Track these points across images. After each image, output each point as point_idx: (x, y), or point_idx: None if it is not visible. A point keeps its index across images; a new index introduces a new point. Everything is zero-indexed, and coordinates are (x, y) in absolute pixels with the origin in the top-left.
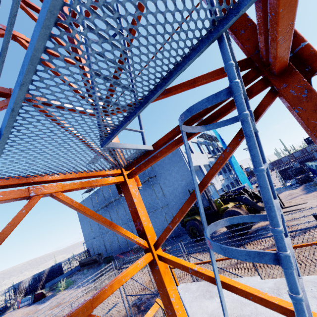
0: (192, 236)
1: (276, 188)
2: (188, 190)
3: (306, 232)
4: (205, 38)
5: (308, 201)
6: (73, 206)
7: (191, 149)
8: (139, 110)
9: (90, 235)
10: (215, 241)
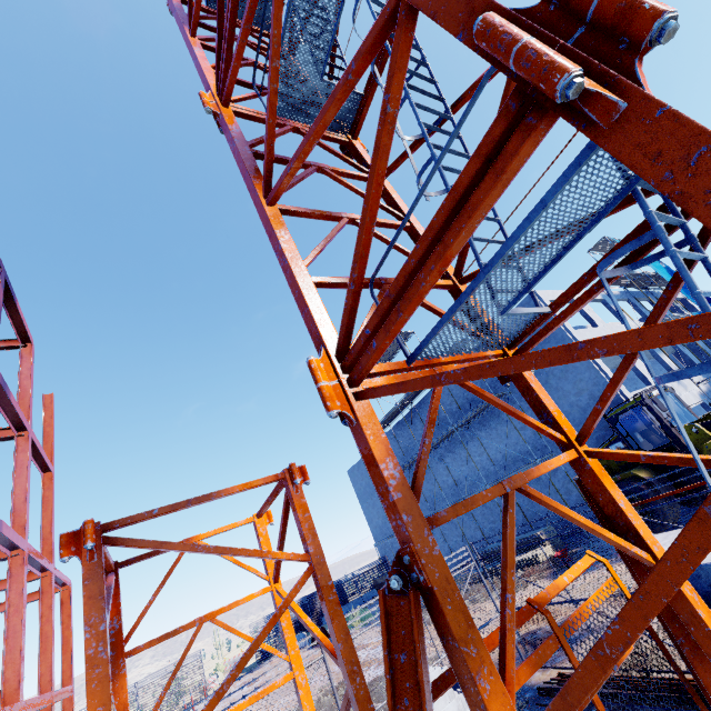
0: None
1: None
2: None
3: None
4: (618, 195)
5: None
6: (471, 388)
7: (590, 317)
8: (551, 268)
9: (385, 530)
10: None
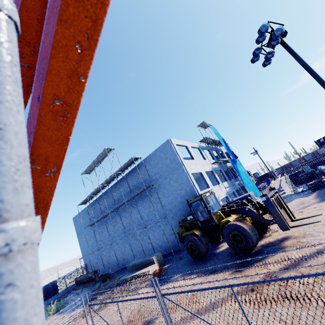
0: (191, 253)
1: (286, 196)
2: (186, 200)
3: (322, 252)
4: None
5: (323, 211)
6: None
7: (192, 155)
8: None
9: (88, 250)
10: (216, 260)
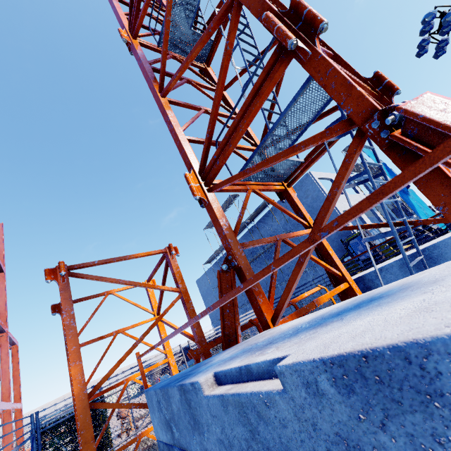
0: None
1: None
2: (341, 241)
3: None
4: (329, 99)
5: None
6: (264, 197)
7: None
8: (301, 134)
9: (218, 315)
10: None
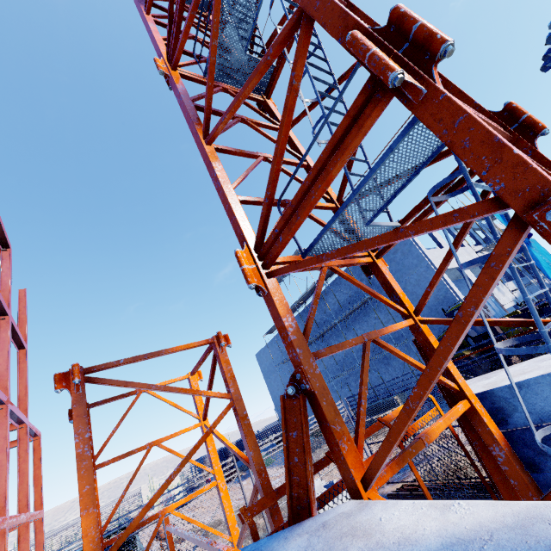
0: None
1: None
2: (442, 310)
3: None
4: (440, 146)
5: None
6: (345, 276)
7: (438, 241)
8: (398, 193)
9: None
10: None
